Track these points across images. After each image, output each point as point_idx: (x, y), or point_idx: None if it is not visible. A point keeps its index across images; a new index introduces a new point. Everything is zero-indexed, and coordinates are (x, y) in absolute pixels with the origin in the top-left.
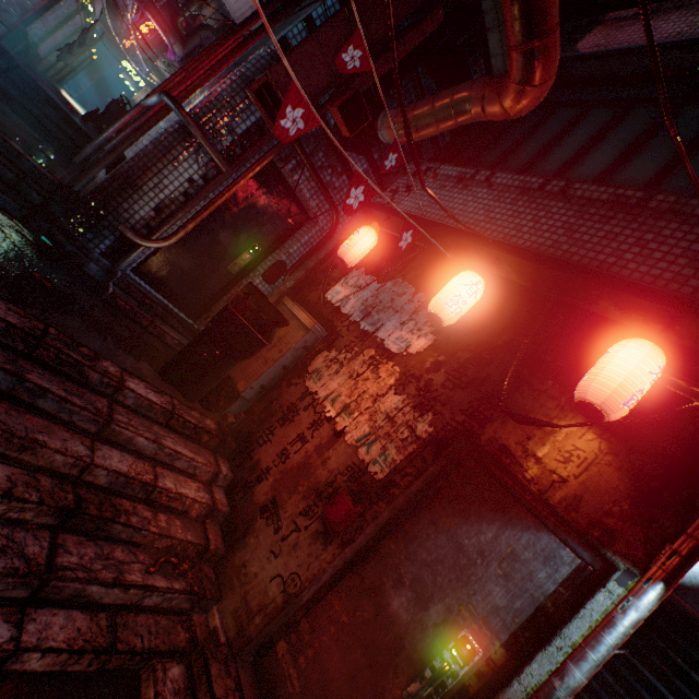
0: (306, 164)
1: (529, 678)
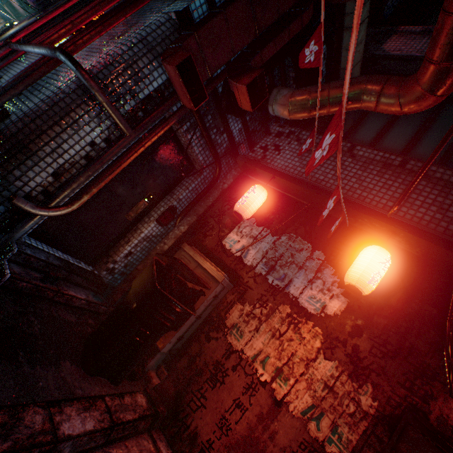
0: (201, 127)
1: None
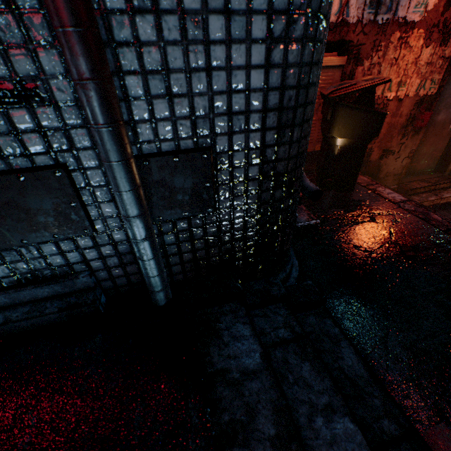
0: None
1: None
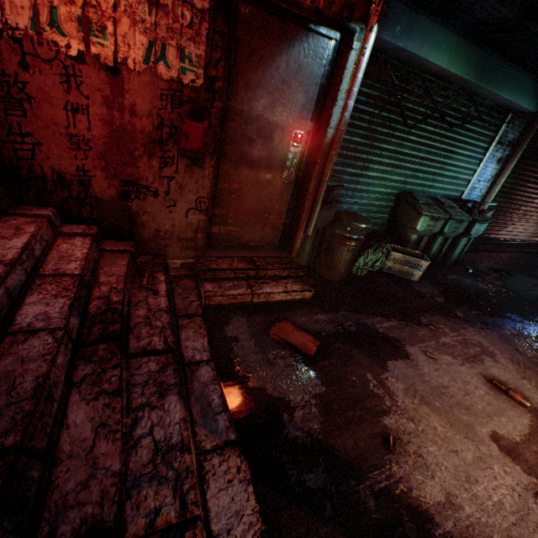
0: None
1: (333, 124)
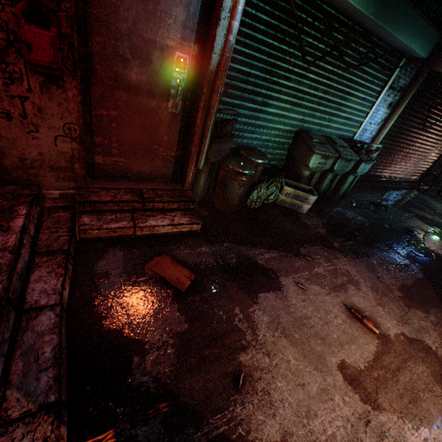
0: None
1: (218, 48)
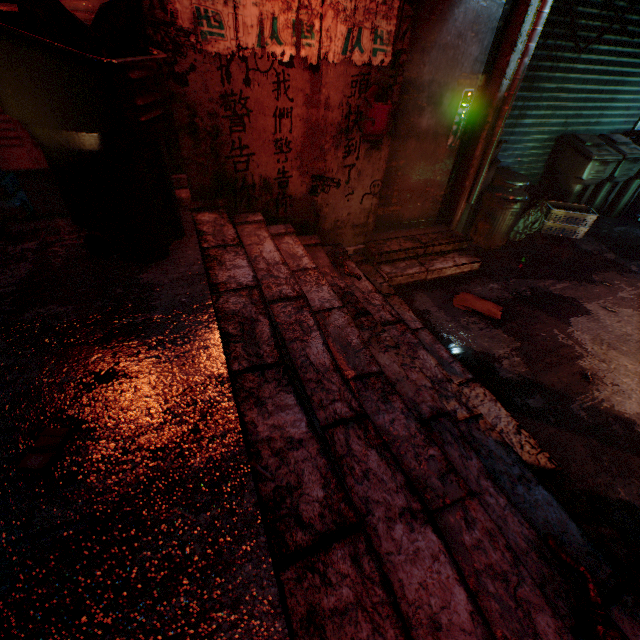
0: None
1: (509, 74)
